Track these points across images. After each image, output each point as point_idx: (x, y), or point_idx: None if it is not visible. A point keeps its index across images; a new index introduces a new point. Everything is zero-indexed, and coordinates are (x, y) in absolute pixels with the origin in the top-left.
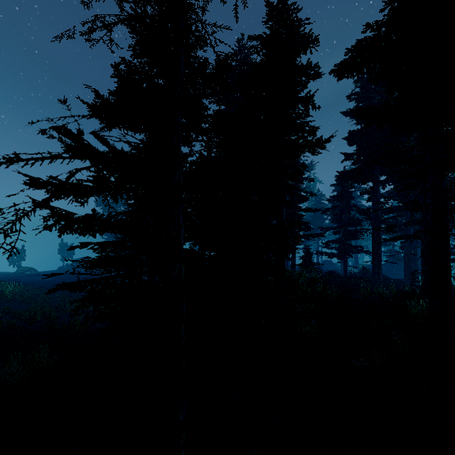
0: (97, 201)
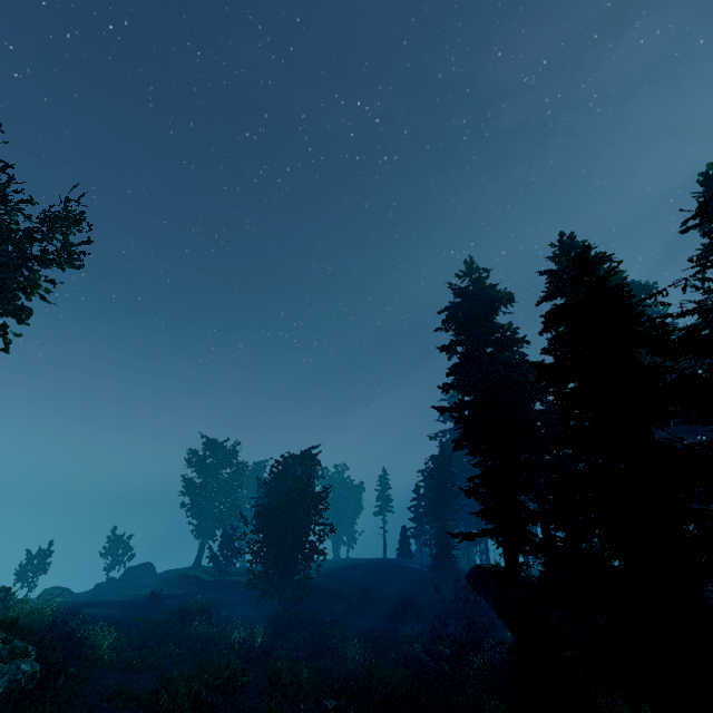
0: (189, 458)
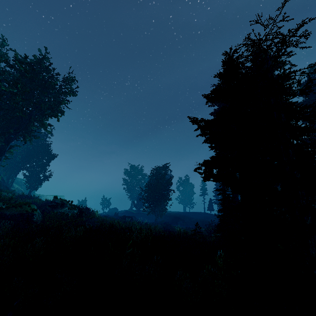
0: (126, 172)
